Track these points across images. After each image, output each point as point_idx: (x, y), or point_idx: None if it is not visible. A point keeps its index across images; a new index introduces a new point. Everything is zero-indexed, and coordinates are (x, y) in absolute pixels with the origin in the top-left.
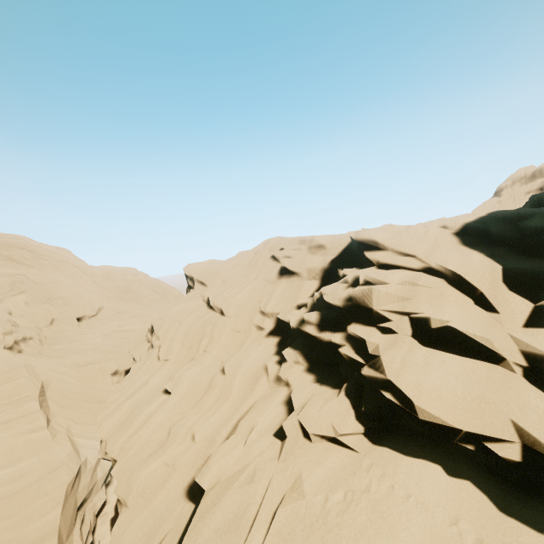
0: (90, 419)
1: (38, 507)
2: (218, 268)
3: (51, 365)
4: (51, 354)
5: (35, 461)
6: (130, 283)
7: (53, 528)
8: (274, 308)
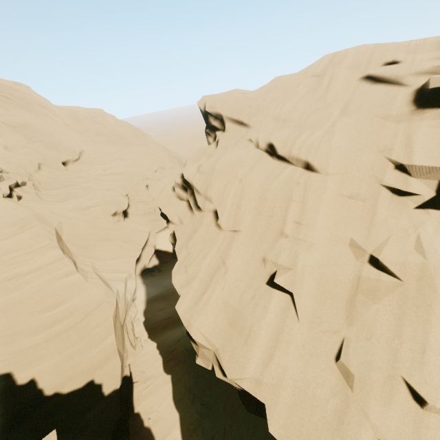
0: (107, 255)
1: (95, 336)
2: (259, 100)
3: (56, 211)
4: (51, 199)
5: (78, 301)
6: (101, 125)
7: (113, 350)
8: (436, 163)
